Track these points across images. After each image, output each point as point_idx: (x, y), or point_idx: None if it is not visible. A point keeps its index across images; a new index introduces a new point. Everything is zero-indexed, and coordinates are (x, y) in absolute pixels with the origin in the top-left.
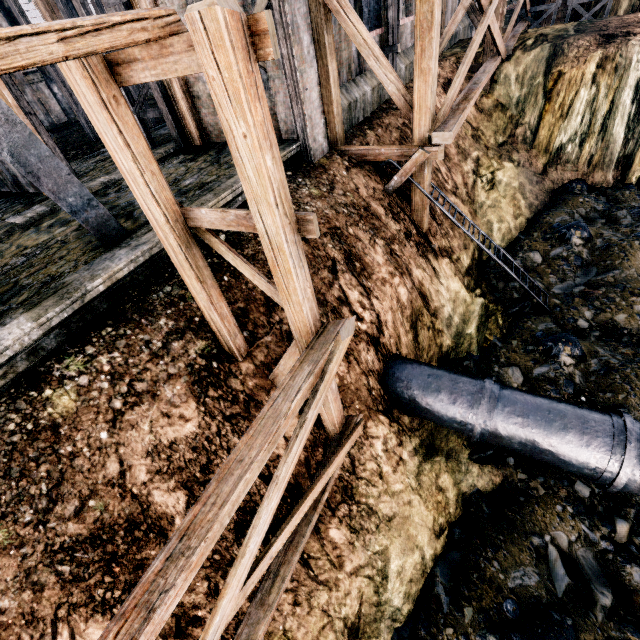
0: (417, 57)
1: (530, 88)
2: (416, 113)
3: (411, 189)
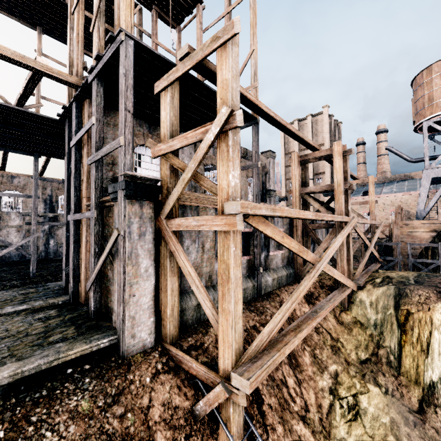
0: (220, 297)
1: (384, 315)
2: (220, 343)
3: (219, 422)
